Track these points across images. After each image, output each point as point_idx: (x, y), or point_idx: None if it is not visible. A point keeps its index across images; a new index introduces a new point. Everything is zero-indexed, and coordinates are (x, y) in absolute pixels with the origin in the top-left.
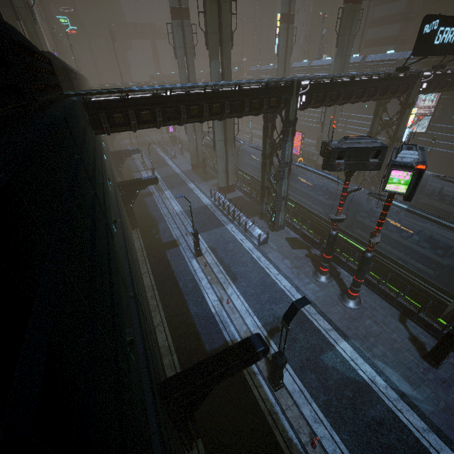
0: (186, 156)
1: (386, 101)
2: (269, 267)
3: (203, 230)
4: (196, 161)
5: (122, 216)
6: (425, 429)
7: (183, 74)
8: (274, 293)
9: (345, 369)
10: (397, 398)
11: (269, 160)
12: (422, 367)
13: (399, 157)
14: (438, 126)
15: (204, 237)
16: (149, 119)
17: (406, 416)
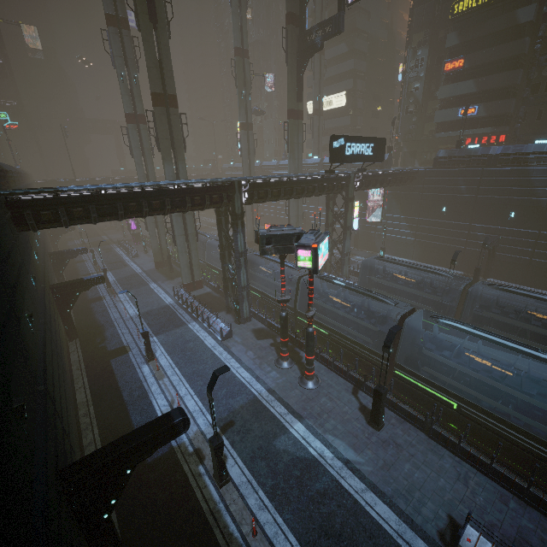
0: (151, 254)
1: (334, 196)
2: (231, 361)
3: (160, 331)
4: (161, 258)
5: (49, 318)
6: (364, 489)
7: (141, 171)
8: (232, 387)
9: (296, 449)
10: (342, 466)
11: (228, 252)
12: (367, 432)
13: (303, 240)
14: (389, 216)
15: (161, 340)
16: (83, 215)
17: (348, 481)
